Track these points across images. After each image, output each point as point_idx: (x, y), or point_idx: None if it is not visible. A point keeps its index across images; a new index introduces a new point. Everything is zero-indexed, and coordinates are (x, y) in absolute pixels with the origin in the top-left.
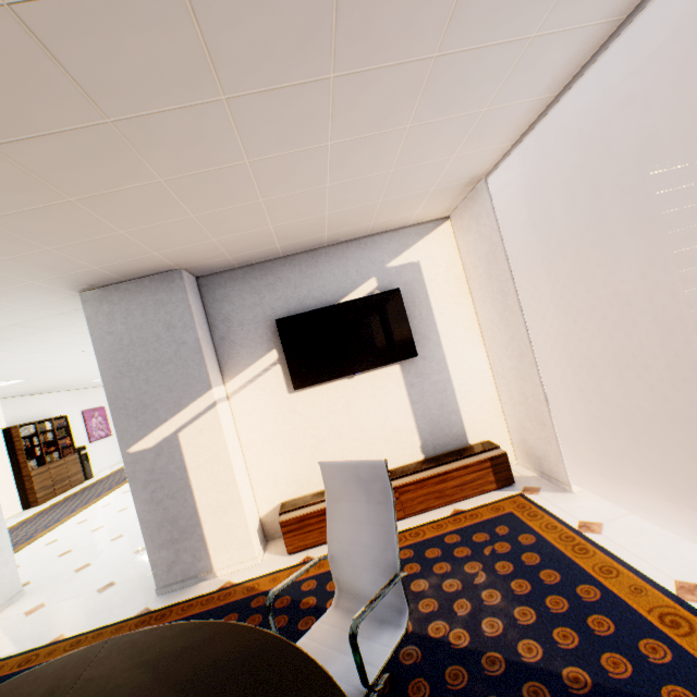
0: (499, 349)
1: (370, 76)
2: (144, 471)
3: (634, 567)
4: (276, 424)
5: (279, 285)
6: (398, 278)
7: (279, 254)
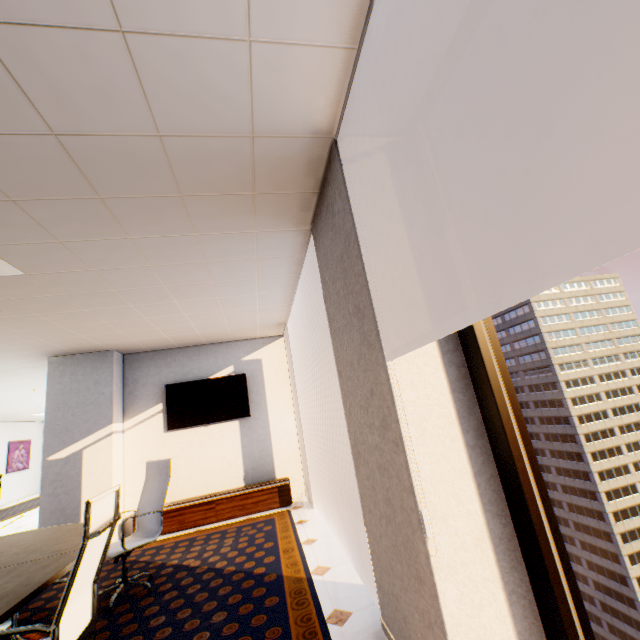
0: (296, 416)
1: (193, 301)
2: (54, 473)
3: (298, 535)
4: (151, 452)
5: (174, 364)
6: (247, 367)
7: (177, 346)
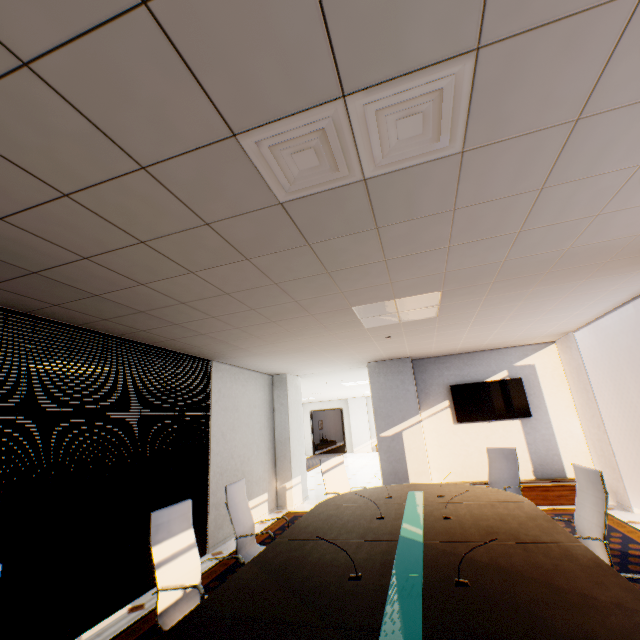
0: (586, 421)
1: (515, 322)
2: (385, 446)
3: None
4: (445, 439)
5: (452, 368)
6: (520, 372)
7: (454, 353)
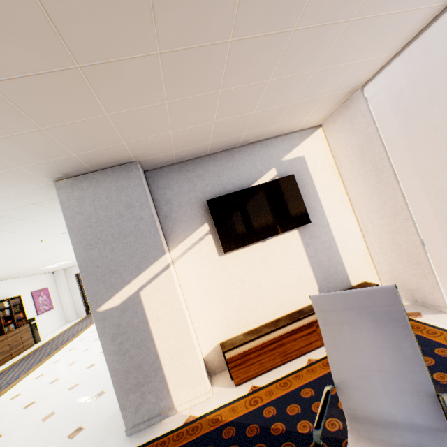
0: (370, 213)
1: None
2: (112, 326)
3: None
4: (210, 280)
5: (206, 175)
6: (290, 168)
7: (206, 151)
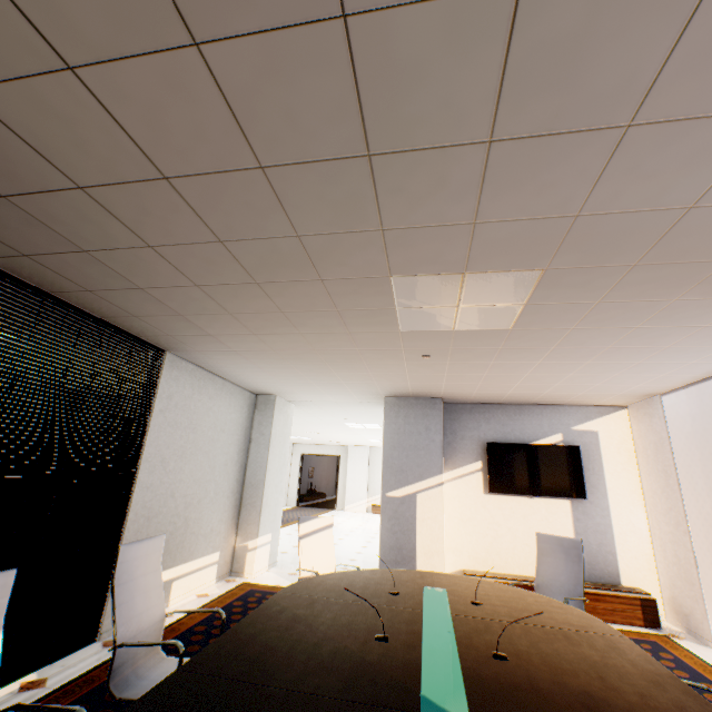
0: (658, 514)
1: (604, 363)
2: (391, 509)
3: None
4: (470, 511)
5: (492, 420)
6: (578, 438)
7: (498, 402)
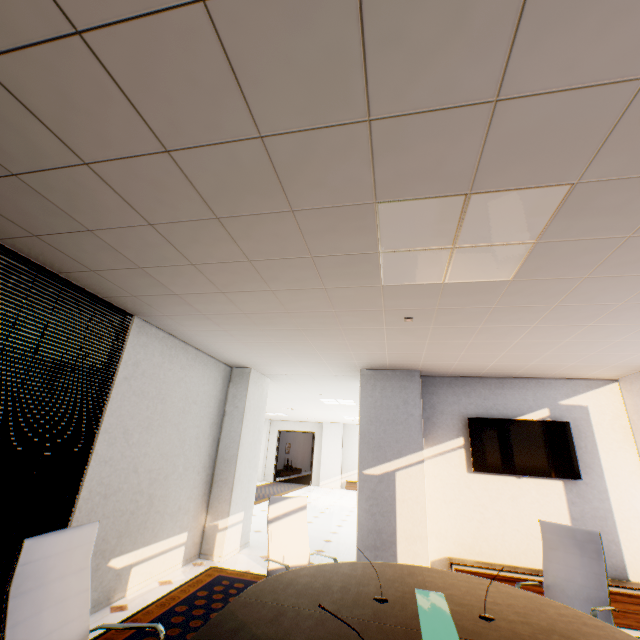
0: None
1: (608, 326)
2: (368, 488)
3: None
4: (453, 491)
5: (472, 394)
6: (567, 413)
7: (478, 375)
